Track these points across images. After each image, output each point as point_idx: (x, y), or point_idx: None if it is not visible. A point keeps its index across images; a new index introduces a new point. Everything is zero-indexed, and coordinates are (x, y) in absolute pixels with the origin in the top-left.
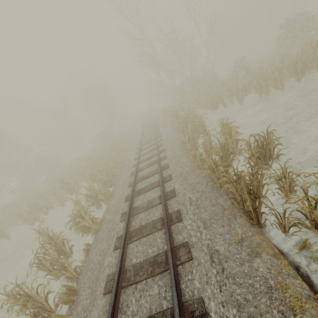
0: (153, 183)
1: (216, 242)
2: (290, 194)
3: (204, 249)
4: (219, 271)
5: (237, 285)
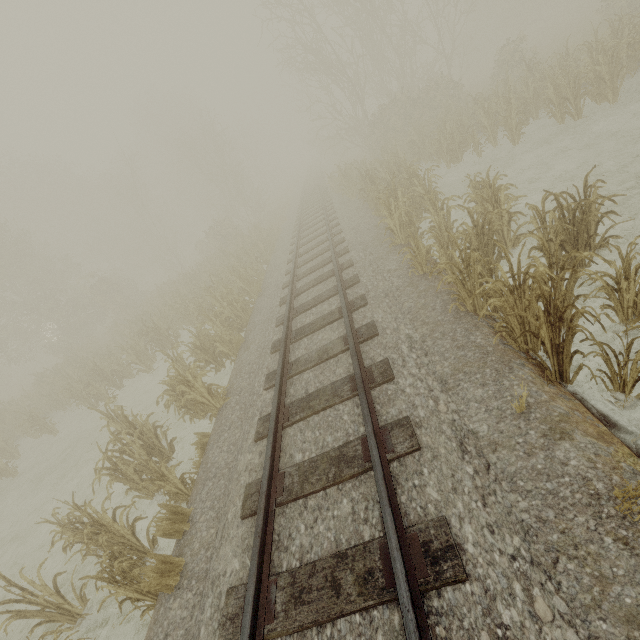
0: (329, 314)
1: (470, 415)
2: (635, 317)
3: (446, 429)
4: (479, 468)
5: (521, 494)
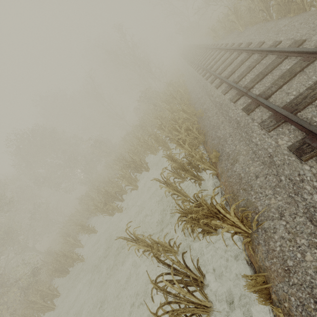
0: None
1: None
2: None
3: None
4: None
5: None
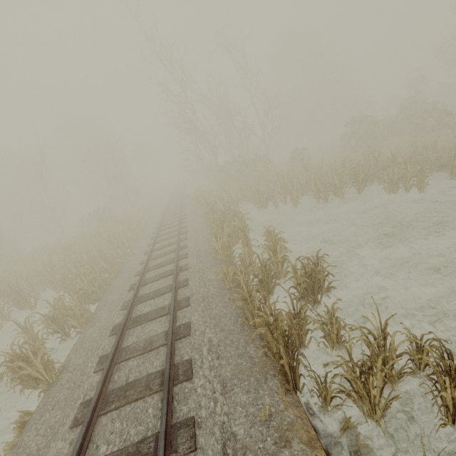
0: (161, 308)
1: (235, 418)
2: (338, 346)
3: (217, 431)
4: None
5: None
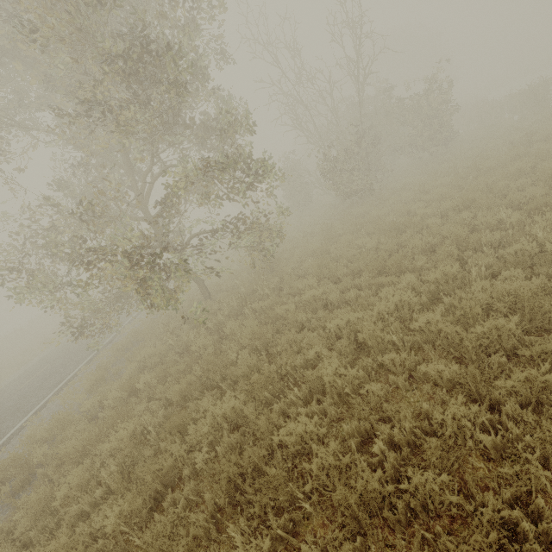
0: None
1: None
2: None
3: None
4: None
5: None
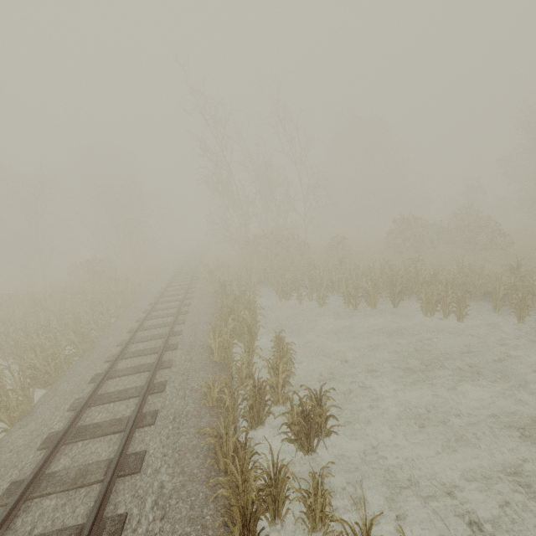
0: (118, 421)
1: None
2: (321, 525)
3: None
4: None
5: None
